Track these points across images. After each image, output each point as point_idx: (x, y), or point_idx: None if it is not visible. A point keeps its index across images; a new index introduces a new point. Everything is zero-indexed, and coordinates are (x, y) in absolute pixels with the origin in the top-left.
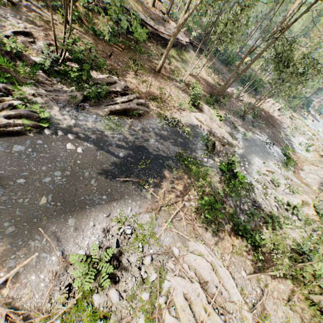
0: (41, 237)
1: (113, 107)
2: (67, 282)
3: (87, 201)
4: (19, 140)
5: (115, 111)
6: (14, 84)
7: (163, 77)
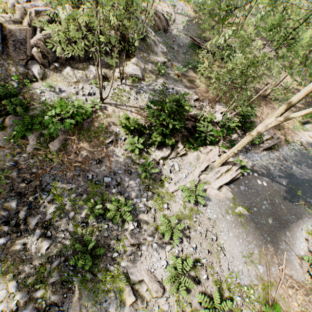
0: (281, 243)
1: (266, 146)
2: (305, 270)
3: (286, 220)
4: (239, 182)
5: (266, 148)
6: (215, 142)
7: (269, 101)
